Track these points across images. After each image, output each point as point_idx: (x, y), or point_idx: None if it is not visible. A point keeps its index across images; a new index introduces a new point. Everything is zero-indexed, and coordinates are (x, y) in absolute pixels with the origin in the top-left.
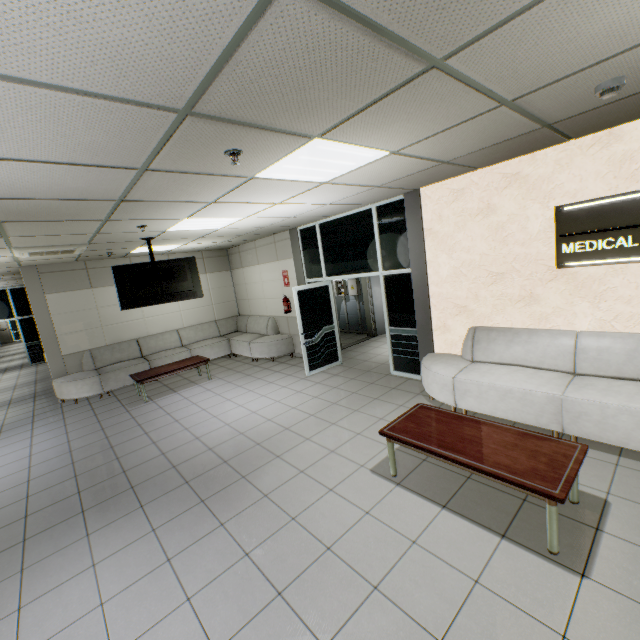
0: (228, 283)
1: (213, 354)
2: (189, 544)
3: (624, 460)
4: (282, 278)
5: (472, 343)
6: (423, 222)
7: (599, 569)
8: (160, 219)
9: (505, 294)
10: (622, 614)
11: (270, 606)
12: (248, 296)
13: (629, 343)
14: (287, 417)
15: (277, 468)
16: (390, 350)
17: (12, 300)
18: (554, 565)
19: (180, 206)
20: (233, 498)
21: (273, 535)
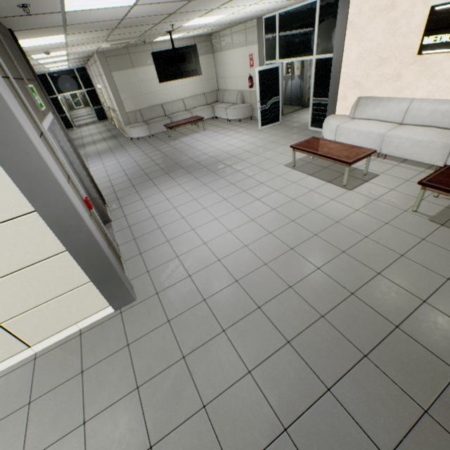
0: (211, 64)
1: (204, 116)
2: (211, 181)
3: (401, 164)
4: (249, 61)
5: (355, 107)
6: (348, 16)
7: (357, 189)
8: (183, 20)
9: (384, 74)
10: (355, 197)
11: (241, 193)
12: (225, 75)
13: (435, 105)
14: (247, 147)
15: (243, 164)
16: (310, 114)
17: (79, 77)
18: (342, 188)
19: (197, 13)
20: (225, 171)
21: (242, 180)
